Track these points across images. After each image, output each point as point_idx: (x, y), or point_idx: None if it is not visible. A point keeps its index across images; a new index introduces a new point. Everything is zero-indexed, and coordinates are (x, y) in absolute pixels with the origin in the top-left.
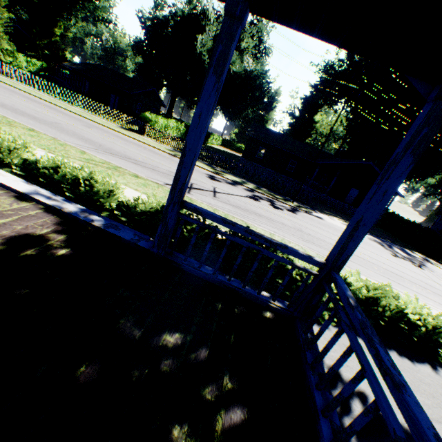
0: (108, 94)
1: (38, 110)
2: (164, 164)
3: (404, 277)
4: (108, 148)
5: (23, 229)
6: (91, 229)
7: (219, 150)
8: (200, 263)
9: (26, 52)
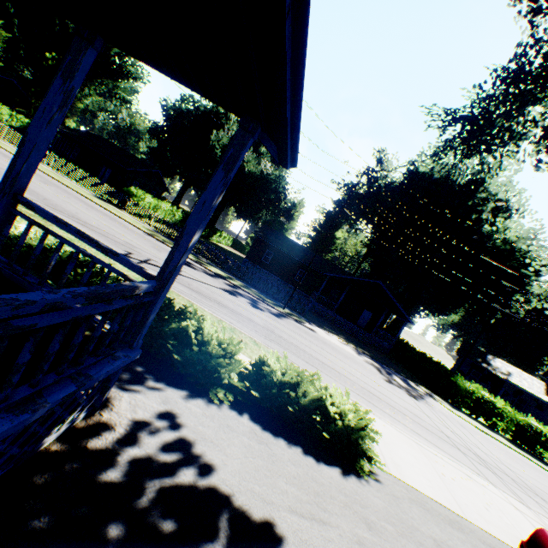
0: (99, 165)
1: None
2: (127, 236)
3: (382, 399)
4: (54, 204)
5: None
6: None
7: (224, 249)
8: (25, 269)
9: (15, 107)
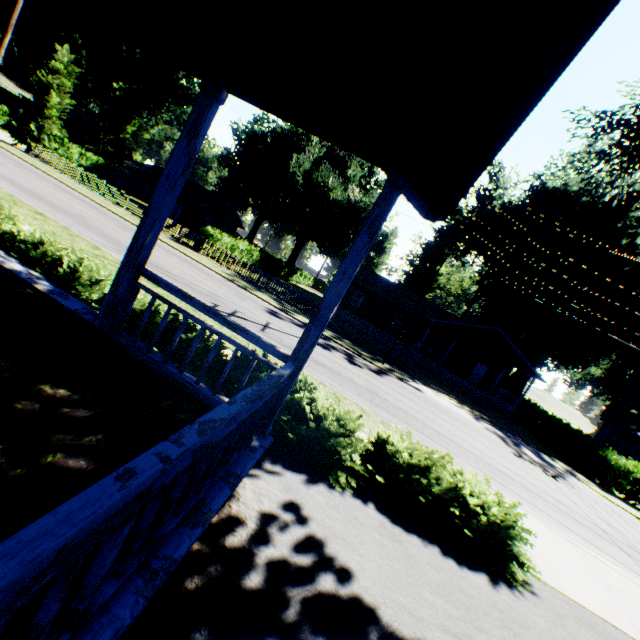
0: None
1: (64, 200)
2: (210, 284)
3: (516, 480)
4: None
5: None
6: (30, 291)
7: (305, 291)
8: (150, 346)
9: (84, 145)
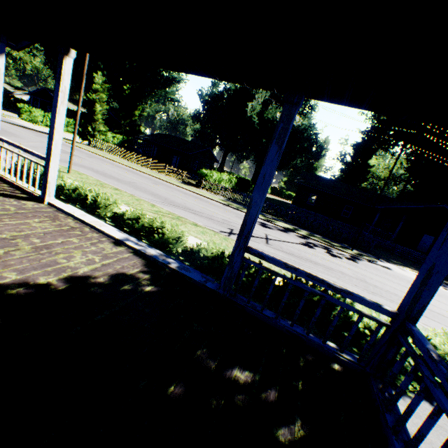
0: (171, 156)
1: (120, 173)
2: (218, 213)
3: None
4: (171, 201)
5: (121, 268)
6: (168, 270)
7: (268, 198)
8: (262, 306)
9: (113, 130)
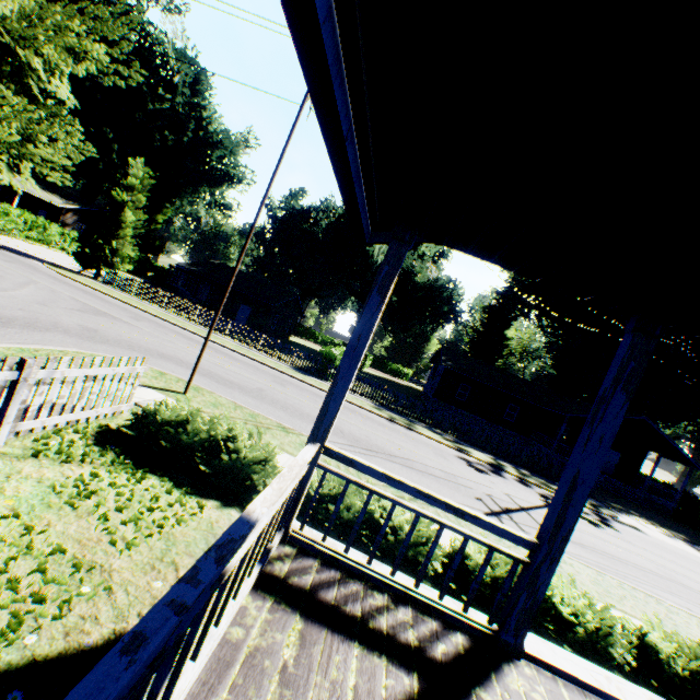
0: (235, 304)
1: (219, 364)
2: (415, 450)
3: None
4: (352, 436)
5: None
6: None
7: (383, 380)
8: None
9: None
